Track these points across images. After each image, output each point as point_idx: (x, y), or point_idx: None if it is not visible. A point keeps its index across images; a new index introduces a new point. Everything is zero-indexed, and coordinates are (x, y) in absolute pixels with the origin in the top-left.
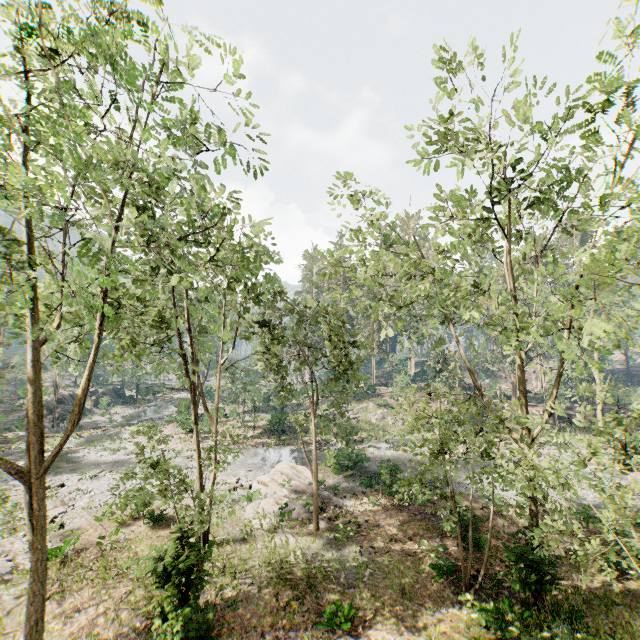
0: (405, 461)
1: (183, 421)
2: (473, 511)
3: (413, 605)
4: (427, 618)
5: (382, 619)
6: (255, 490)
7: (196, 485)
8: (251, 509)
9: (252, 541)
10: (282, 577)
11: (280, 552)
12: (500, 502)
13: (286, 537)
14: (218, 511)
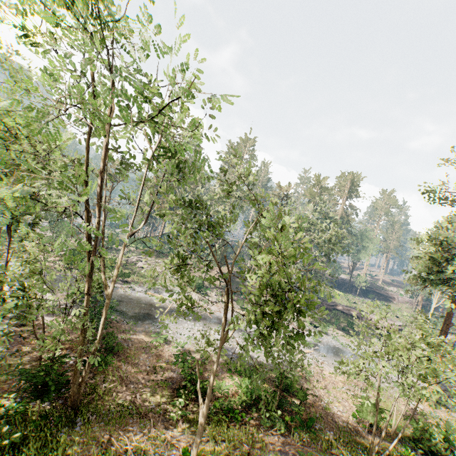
0: (141, 302)
1: None
2: (138, 342)
3: None
4: None
5: None
6: None
7: None
8: None
9: None
10: None
11: None
12: (161, 340)
13: None
14: None
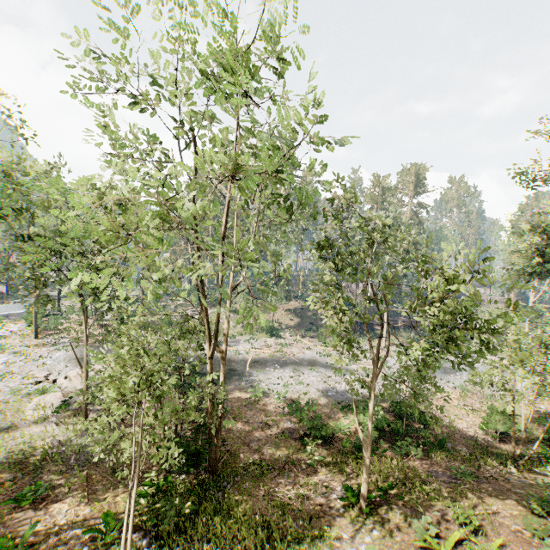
0: (218, 359)
1: (30, 319)
2: (237, 401)
3: (114, 481)
4: (116, 491)
5: (73, 494)
6: (58, 384)
7: (2, 379)
8: (38, 401)
9: (10, 431)
10: (17, 461)
11: (34, 439)
12: (260, 394)
13: (45, 427)
14: (4, 403)
